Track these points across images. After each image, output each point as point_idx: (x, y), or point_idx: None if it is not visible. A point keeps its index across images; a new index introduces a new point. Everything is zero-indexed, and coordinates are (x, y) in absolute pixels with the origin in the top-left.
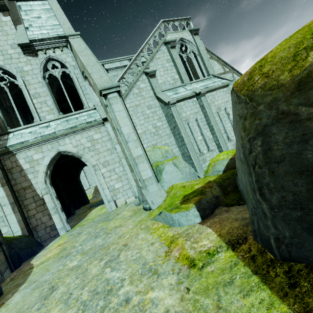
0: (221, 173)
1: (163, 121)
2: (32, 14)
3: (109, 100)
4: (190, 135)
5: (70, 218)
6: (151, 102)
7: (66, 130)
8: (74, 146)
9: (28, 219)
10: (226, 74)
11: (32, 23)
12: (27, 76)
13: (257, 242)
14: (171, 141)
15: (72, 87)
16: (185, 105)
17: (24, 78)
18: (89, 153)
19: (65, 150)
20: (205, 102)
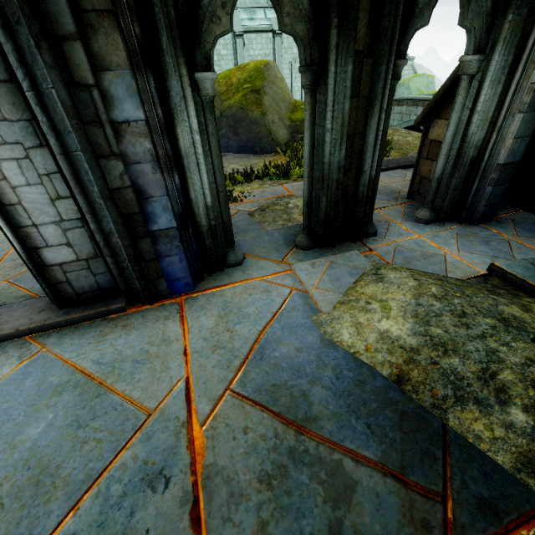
0: None
1: (229, 50)
2: None
3: None
4: None
5: None
6: None
7: None
8: None
9: None
10: None
11: None
12: None
13: None
14: None
15: None
16: (256, 40)
17: None
18: None
19: None
20: (278, 46)
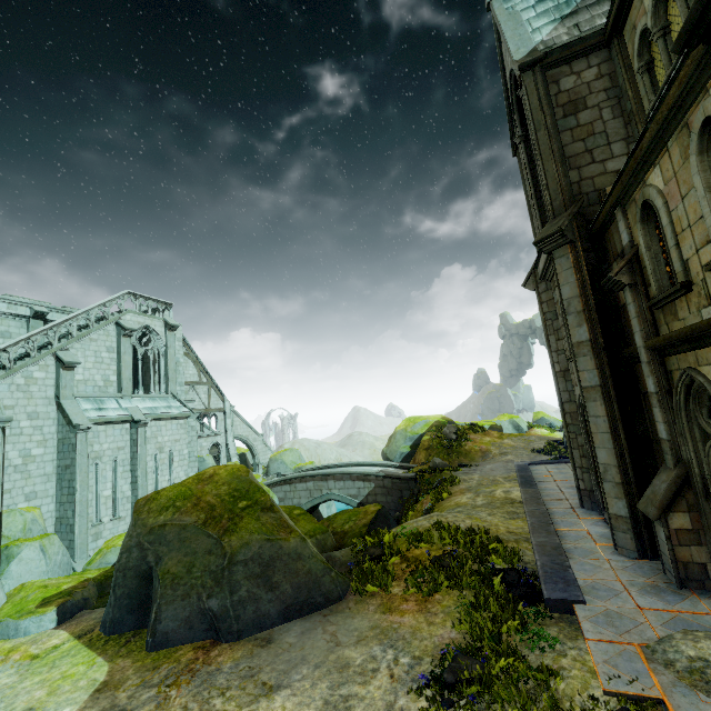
0: (110, 567)
1: (49, 447)
2: None
3: None
4: (92, 486)
5: None
6: (43, 409)
7: None
8: None
9: None
10: (201, 385)
11: None
12: None
13: (100, 630)
14: (48, 488)
15: None
16: (106, 432)
17: None
18: None
19: None
20: (141, 437)
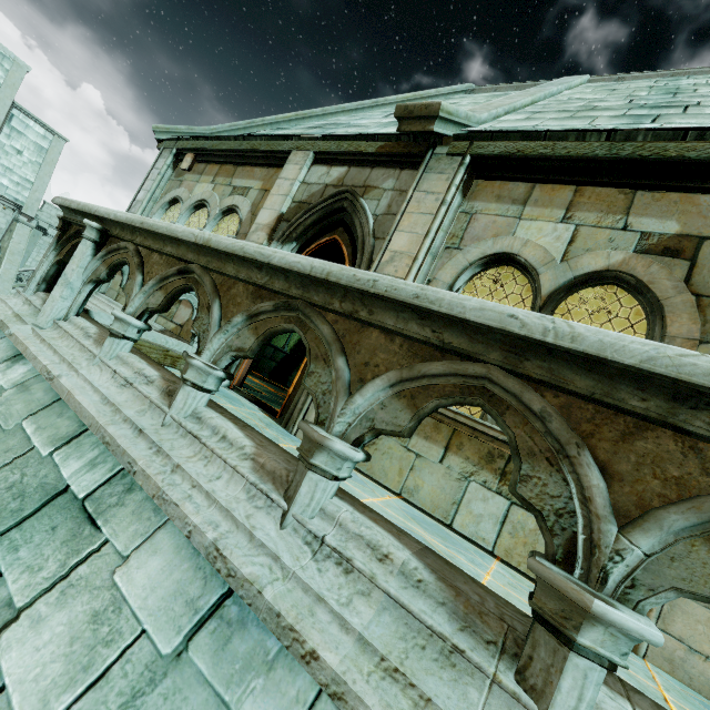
0: None
1: None
2: (16, 142)
3: None
4: None
5: None
6: None
7: None
8: None
9: None
10: None
11: (4, 156)
12: None
13: None
14: None
15: None
16: None
17: None
18: None
19: None
20: None
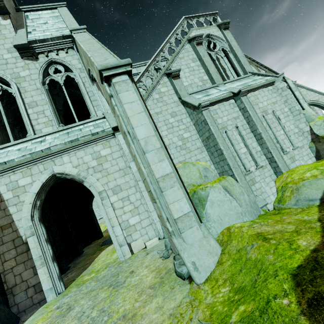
0: (316, 204)
1: (191, 131)
2: (39, 21)
3: (115, 86)
4: (230, 147)
5: (75, 261)
6: (176, 109)
7: (65, 145)
8: (74, 166)
9: (2, 275)
10: None
11: (36, 28)
12: (23, 82)
13: None
14: (203, 156)
15: (83, 101)
16: (220, 109)
17: (19, 85)
18: (94, 175)
19: (61, 172)
20: (247, 104)
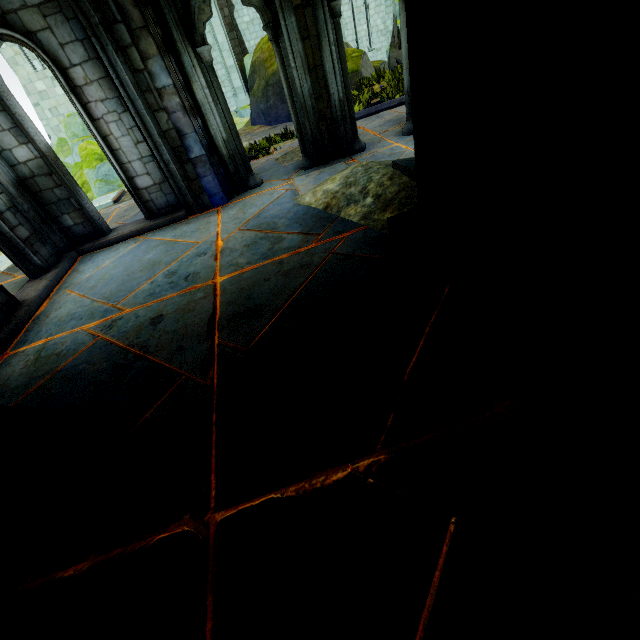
0: None
1: None
2: None
3: None
4: None
5: None
6: None
7: None
8: None
9: None
10: None
11: None
12: None
13: None
14: None
15: None
16: None
17: None
18: None
19: None
20: None
